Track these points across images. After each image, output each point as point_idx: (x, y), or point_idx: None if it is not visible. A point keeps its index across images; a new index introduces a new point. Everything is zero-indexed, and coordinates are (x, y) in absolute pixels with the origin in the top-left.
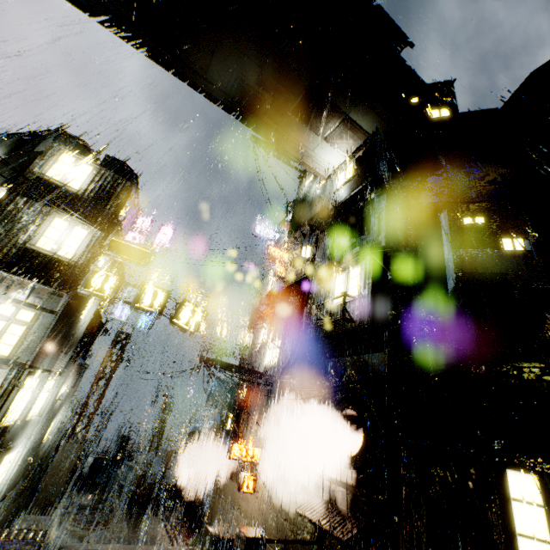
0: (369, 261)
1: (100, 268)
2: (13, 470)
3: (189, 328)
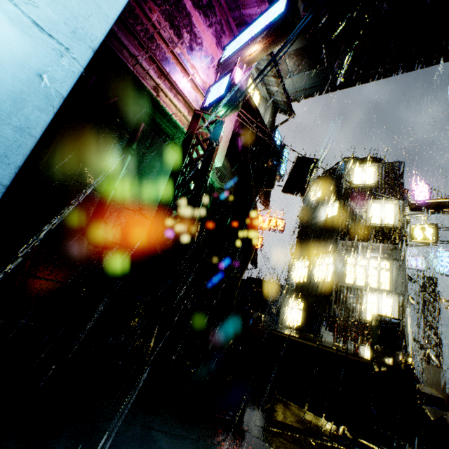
0: None
1: (414, 224)
2: None
3: None
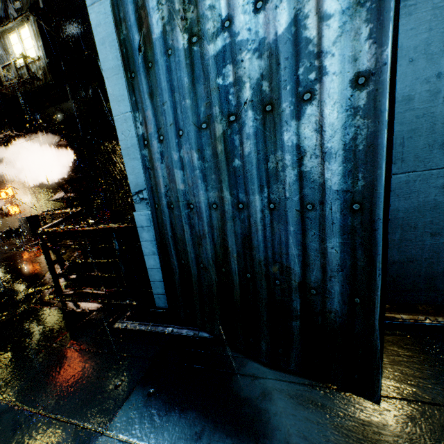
0: (35, 23)
1: None
2: None
3: None
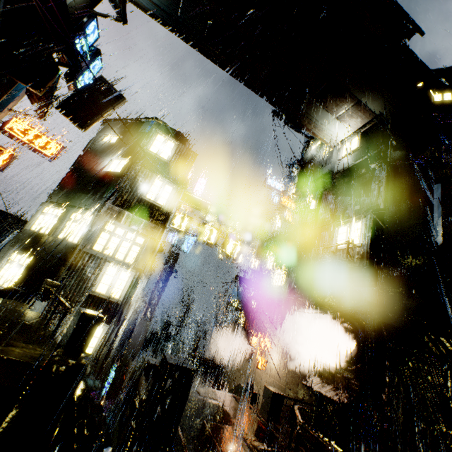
0: (370, 219)
1: (179, 212)
2: (122, 331)
3: (232, 256)
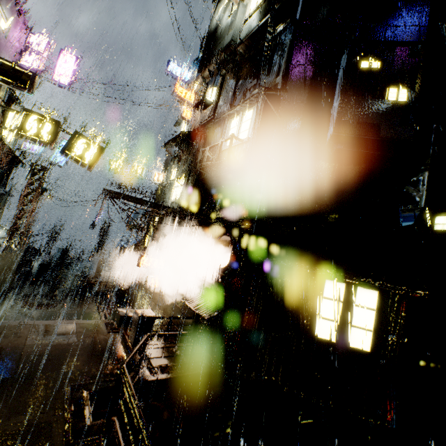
0: (262, 104)
1: None
2: None
3: (84, 161)
